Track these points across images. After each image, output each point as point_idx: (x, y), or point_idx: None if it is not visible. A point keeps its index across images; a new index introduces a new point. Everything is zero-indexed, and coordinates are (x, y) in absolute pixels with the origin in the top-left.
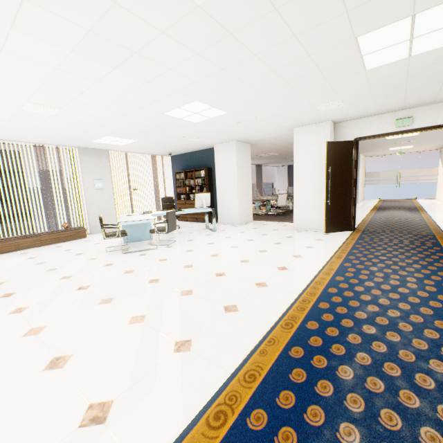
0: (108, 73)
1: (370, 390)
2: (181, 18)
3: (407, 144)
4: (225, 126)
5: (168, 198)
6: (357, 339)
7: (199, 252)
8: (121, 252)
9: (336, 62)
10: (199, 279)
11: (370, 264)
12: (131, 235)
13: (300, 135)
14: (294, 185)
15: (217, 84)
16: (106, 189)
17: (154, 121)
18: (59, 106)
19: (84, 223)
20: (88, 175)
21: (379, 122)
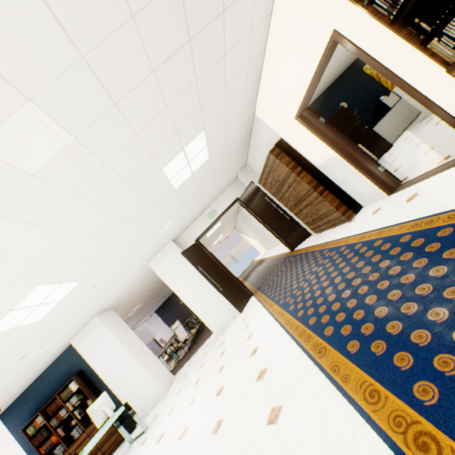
0: None
1: (399, 297)
2: (13, 191)
3: (219, 234)
4: (79, 301)
5: None
6: (353, 301)
7: None
8: None
9: (157, 190)
10: None
11: (289, 287)
12: None
13: (156, 264)
14: (185, 302)
15: (63, 251)
16: None
17: None
18: None
19: None
20: None
21: (200, 223)
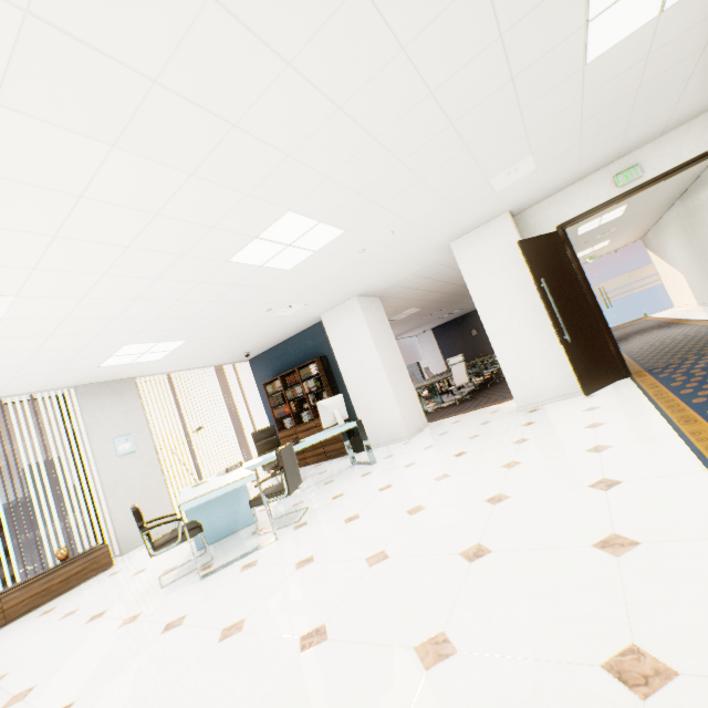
0: (100, 165)
1: None
2: None
3: (602, 239)
4: (339, 266)
5: (264, 430)
6: None
7: (376, 514)
8: (196, 575)
9: (543, 50)
10: (435, 588)
11: None
12: (209, 528)
13: (464, 250)
14: (487, 331)
15: (328, 156)
16: (140, 450)
17: (213, 284)
18: (9, 291)
19: (105, 536)
20: (100, 433)
21: (587, 190)
